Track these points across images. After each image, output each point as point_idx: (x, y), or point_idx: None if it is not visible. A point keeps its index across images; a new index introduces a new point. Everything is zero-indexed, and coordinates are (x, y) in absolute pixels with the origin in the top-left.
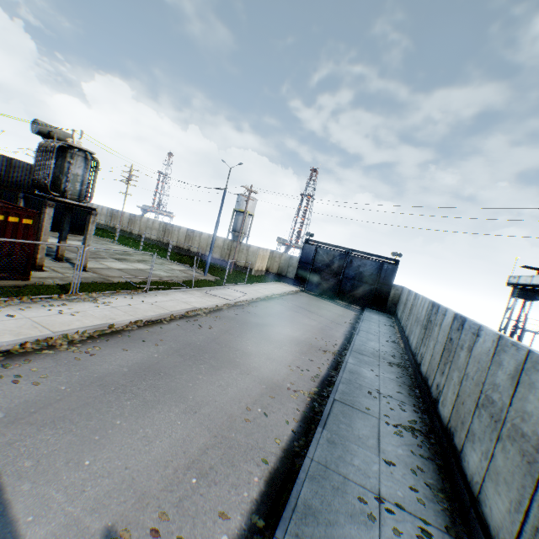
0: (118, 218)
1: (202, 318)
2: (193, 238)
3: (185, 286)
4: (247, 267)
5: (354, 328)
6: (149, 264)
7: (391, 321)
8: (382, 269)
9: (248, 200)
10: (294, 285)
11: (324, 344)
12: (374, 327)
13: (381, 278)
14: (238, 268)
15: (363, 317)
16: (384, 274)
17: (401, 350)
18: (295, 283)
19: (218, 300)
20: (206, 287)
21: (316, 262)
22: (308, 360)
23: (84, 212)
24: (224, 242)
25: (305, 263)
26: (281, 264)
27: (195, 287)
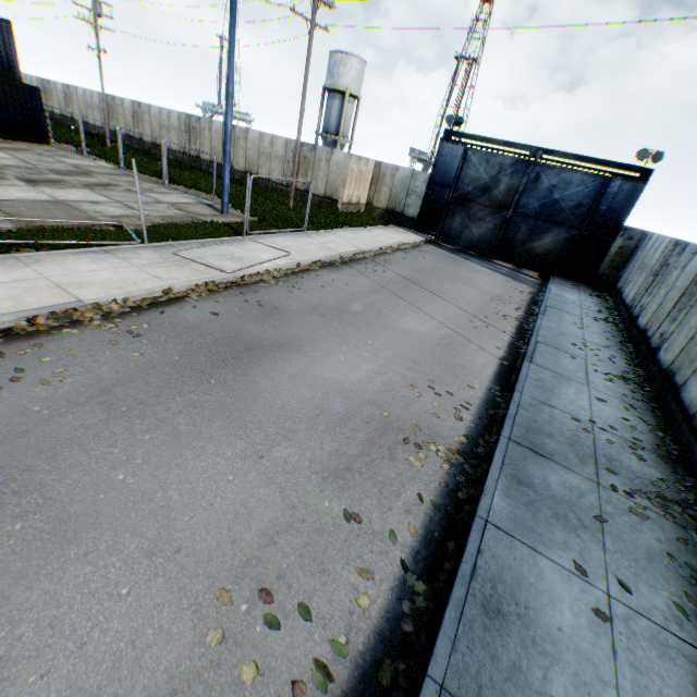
0: (117, 113)
1: (70, 339)
2: (234, 144)
3: (135, 239)
4: (328, 197)
5: (525, 332)
6: (106, 192)
7: (604, 306)
8: (606, 192)
9: (313, 29)
10: (416, 232)
11: (430, 411)
12: (571, 328)
13: (599, 213)
14: (314, 199)
15: (546, 299)
16: (606, 205)
17: (648, 412)
18: (418, 227)
19: (189, 273)
20: (195, 240)
21: (462, 182)
22: (341, 516)
23: (12, 91)
24: (286, 147)
25: (440, 185)
26: (395, 191)
27: (172, 240)
